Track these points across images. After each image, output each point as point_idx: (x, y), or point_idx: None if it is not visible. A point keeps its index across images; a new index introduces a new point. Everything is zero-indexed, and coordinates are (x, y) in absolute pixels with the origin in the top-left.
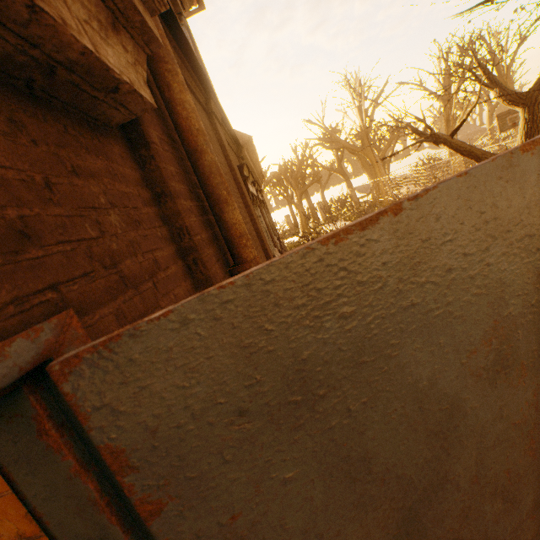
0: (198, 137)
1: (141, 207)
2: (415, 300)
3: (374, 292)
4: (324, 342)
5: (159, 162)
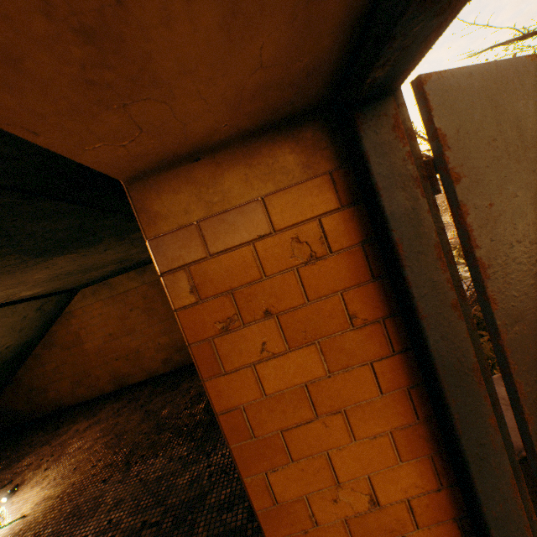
0: None
1: None
2: None
3: None
4: (528, 116)
5: None
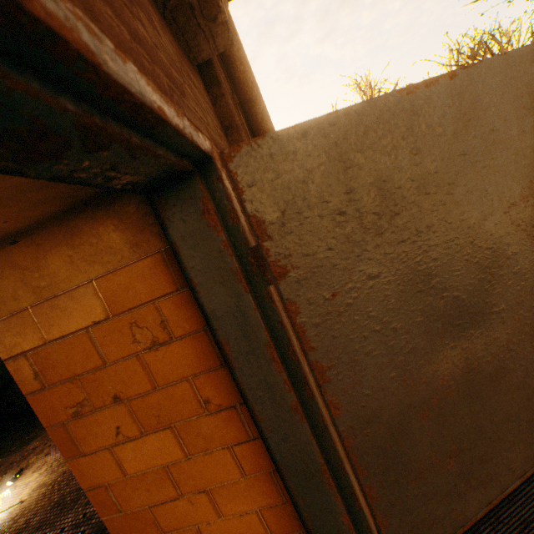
0: (253, 88)
1: (219, 129)
2: (466, 151)
3: (435, 138)
4: (398, 170)
5: (228, 100)
